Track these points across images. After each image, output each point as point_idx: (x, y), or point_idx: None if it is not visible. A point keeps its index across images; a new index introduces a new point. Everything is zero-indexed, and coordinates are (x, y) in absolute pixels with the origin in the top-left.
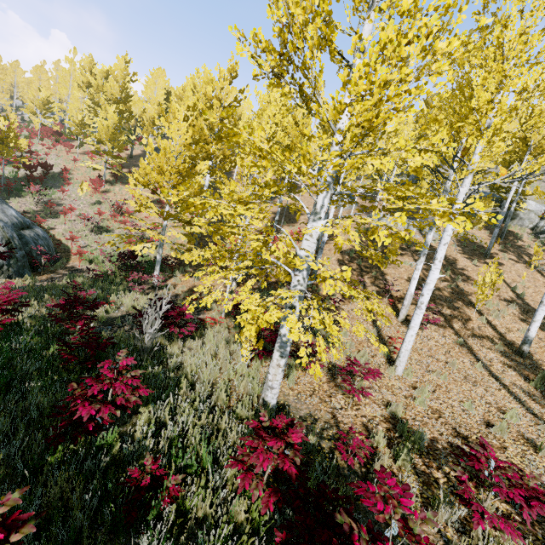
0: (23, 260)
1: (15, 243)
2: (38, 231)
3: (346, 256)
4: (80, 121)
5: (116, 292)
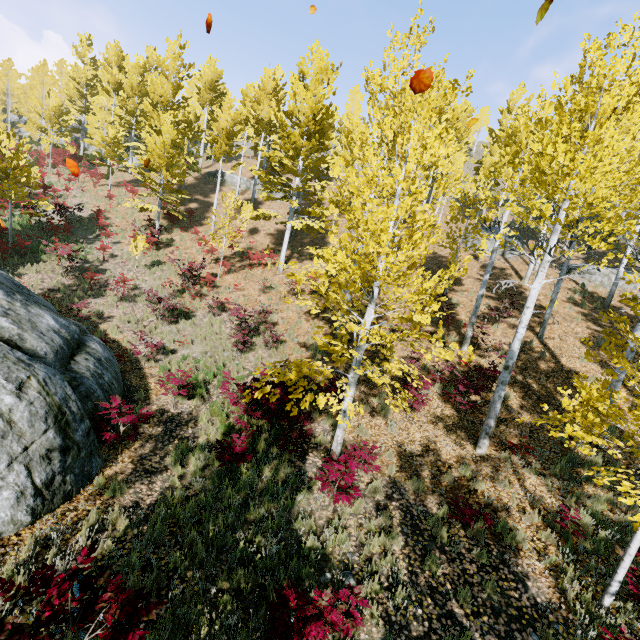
0: (87, 440)
1: (71, 409)
2: (95, 347)
3: (601, 352)
4: (112, 138)
5: (290, 501)
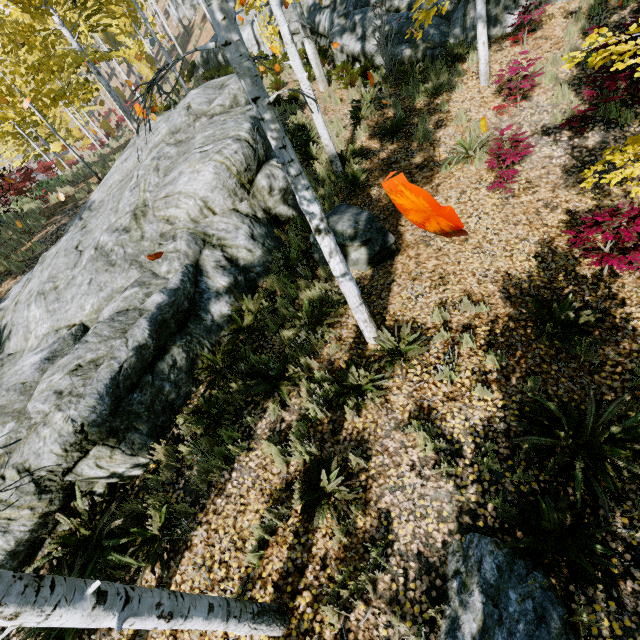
0: None
1: None
2: None
3: None
4: None
5: None
